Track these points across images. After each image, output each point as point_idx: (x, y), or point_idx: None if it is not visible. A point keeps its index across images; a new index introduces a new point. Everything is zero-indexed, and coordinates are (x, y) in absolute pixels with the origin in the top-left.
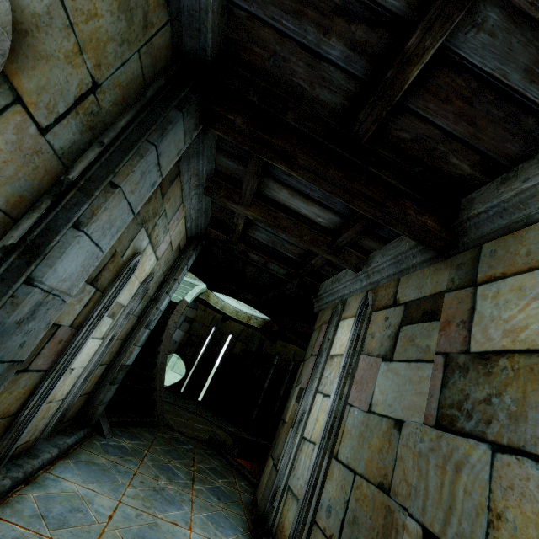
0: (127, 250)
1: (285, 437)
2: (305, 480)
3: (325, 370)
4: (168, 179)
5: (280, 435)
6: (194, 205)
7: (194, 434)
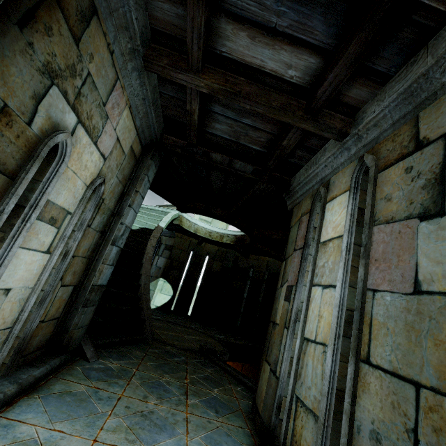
0: (36, 117)
1: (280, 340)
2: (320, 391)
3: (318, 259)
4: (77, 10)
5: (272, 338)
6: (138, 92)
7: (186, 346)
